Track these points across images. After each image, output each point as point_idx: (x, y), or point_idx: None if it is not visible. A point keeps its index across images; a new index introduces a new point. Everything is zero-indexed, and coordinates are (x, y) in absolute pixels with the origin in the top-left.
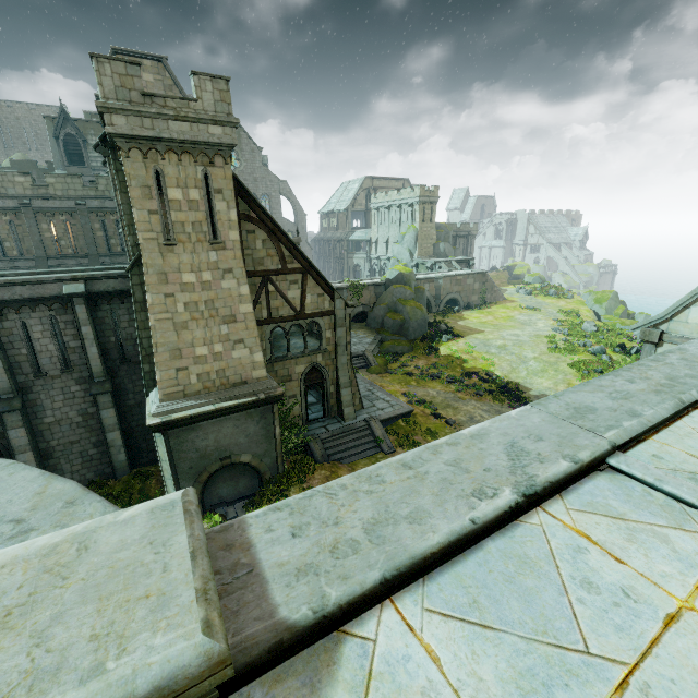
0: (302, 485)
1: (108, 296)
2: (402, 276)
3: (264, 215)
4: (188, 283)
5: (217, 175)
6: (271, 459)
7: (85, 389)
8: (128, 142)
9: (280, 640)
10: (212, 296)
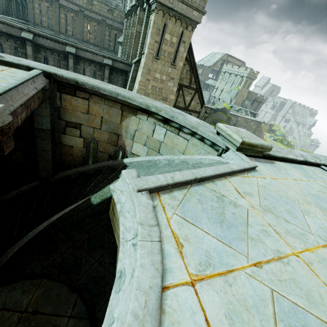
0: None
1: (117, 70)
2: (225, 109)
3: (192, 59)
4: (156, 77)
5: (186, 34)
6: None
7: None
8: (160, 6)
9: (269, 155)
10: (162, 86)
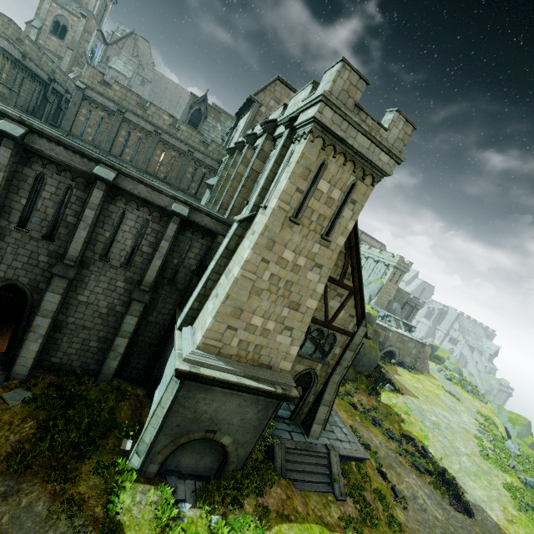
0: (257, 498)
1: (196, 227)
2: (369, 316)
3: (353, 233)
4: (285, 258)
5: (360, 189)
6: (244, 452)
7: (127, 289)
8: (320, 131)
9: None
10: (294, 279)
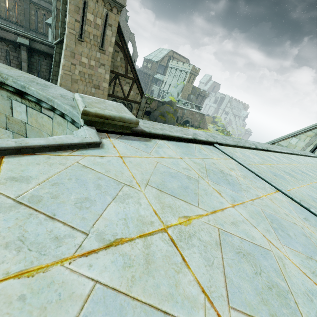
0: None
1: (39, 52)
2: (171, 102)
3: (125, 46)
4: (83, 62)
5: (112, 17)
6: None
7: None
8: None
9: (143, 131)
10: (92, 73)
